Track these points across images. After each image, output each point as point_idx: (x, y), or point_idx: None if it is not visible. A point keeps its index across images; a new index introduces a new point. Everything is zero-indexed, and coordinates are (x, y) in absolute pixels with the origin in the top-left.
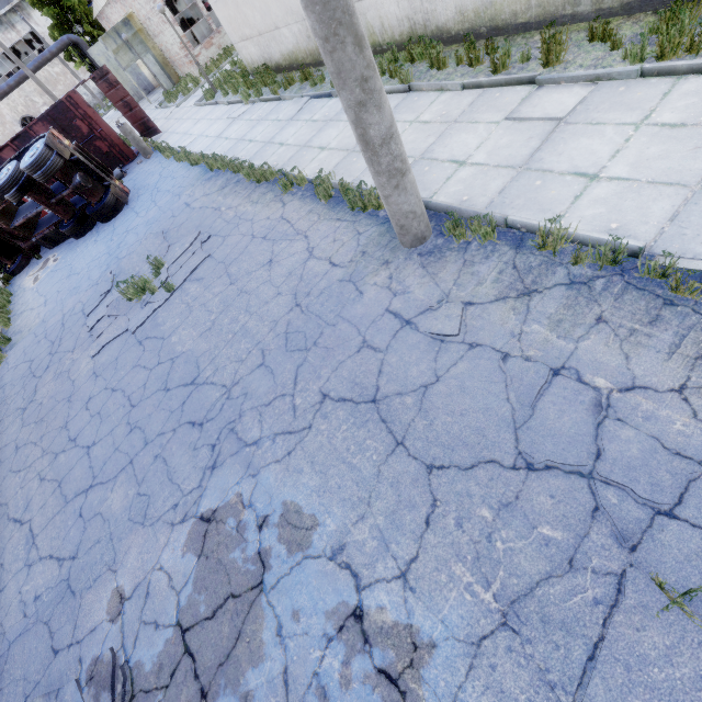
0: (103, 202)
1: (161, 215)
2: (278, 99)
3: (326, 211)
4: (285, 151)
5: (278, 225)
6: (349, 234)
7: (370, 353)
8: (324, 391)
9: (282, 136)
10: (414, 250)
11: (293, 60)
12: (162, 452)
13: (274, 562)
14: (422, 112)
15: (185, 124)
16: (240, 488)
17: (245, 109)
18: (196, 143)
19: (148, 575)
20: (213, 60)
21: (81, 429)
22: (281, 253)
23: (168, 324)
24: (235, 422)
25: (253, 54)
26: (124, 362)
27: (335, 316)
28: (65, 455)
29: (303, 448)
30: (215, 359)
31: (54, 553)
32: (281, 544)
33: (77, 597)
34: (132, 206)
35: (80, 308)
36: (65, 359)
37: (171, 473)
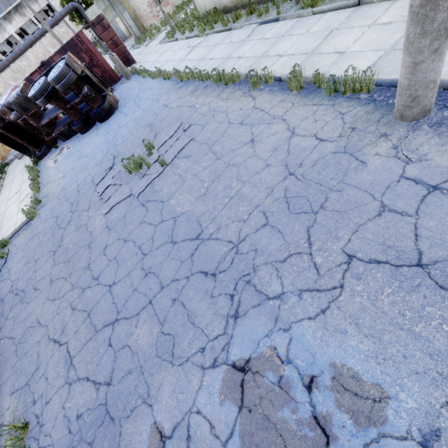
0: (102, 107)
1: (145, 114)
2: (228, 29)
3: (299, 99)
4: (245, 62)
5: (252, 113)
6: (330, 114)
7: (395, 217)
8: (347, 251)
9: (239, 52)
10: (415, 123)
11: (238, 2)
12: (179, 296)
13: (339, 432)
14: (379, 17)
15: (154, 56)
16: (272, 341)
17: (201, 39)
18: (165, 66)
19: (186, 416)
20: (169, 14)
21: (102, 270)
22: (261, 134)
23: (165, 190)
24: (250, 275)
25: (206, 0)
26: (131, 219)
27: (338, 183)
28: (90, 291)
29: (339, 307)
30: (216, 218)
31: (90, 376)
32: (342, 412)
33: (116, 424)
34: (121, 110)
35: (90, 180)
36: (82, 215)
37: (192, 317)
